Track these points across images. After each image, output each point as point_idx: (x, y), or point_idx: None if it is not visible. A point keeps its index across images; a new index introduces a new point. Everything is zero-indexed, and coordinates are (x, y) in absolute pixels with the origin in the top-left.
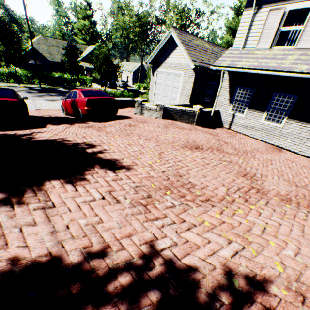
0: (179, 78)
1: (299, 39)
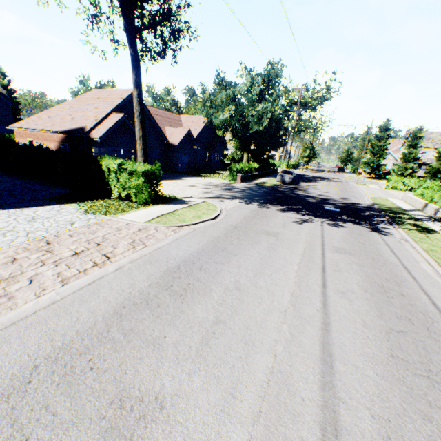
0: (389, 163)
1: (425, 157)
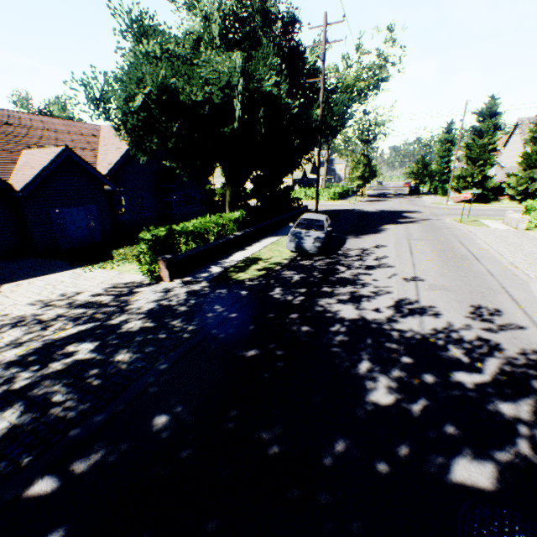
0: (491, 172)
1: None
